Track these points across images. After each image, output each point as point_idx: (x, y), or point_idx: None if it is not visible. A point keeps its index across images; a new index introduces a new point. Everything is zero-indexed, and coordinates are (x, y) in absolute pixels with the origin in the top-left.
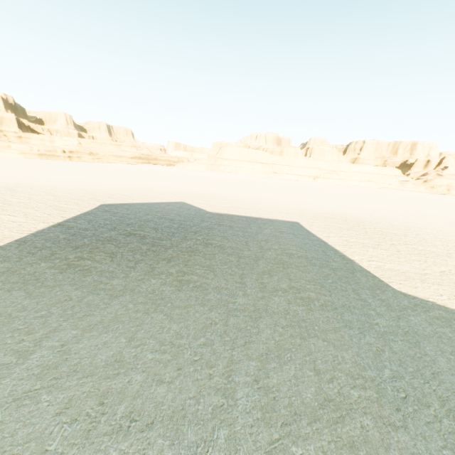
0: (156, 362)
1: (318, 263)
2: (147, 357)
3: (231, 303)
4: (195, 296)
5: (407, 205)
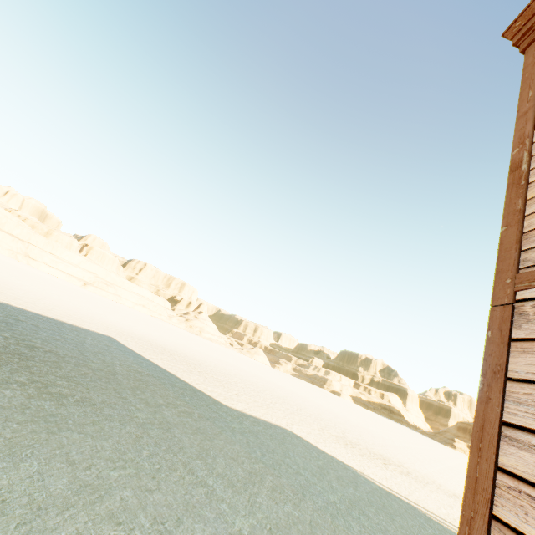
0: (127, 477)
1: (167, 382)
2: (113, 475)
3: (135, 418)
4: (90, 411)
5: (182, 339)
